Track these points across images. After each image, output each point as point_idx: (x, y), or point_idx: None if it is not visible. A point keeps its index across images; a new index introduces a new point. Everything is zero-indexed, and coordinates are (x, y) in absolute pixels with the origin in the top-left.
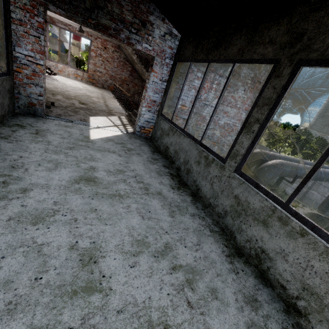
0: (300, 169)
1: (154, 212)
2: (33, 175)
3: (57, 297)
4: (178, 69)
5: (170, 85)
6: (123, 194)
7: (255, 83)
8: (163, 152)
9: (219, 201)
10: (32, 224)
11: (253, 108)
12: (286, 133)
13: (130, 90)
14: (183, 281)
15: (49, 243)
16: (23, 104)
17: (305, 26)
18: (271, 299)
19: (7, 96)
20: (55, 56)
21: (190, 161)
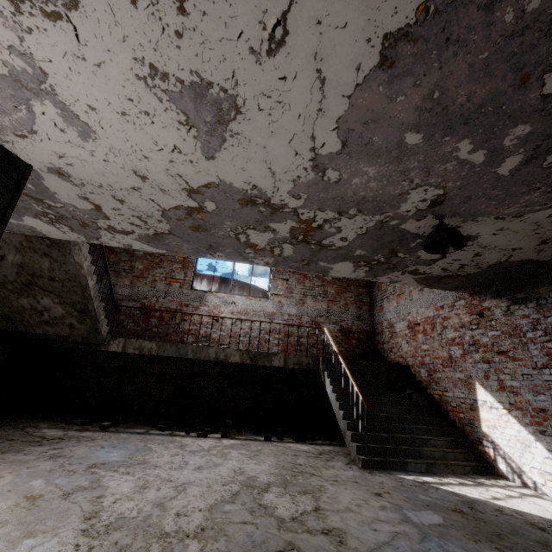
0: None
1: None
2: None
3: None
4: None
5: None
6: None
7: None
8: None
9: None
10: None
11: None
12: None
13: None
14: None
15: None
16: None
17: None
18: None
19: None
20: None
21: None
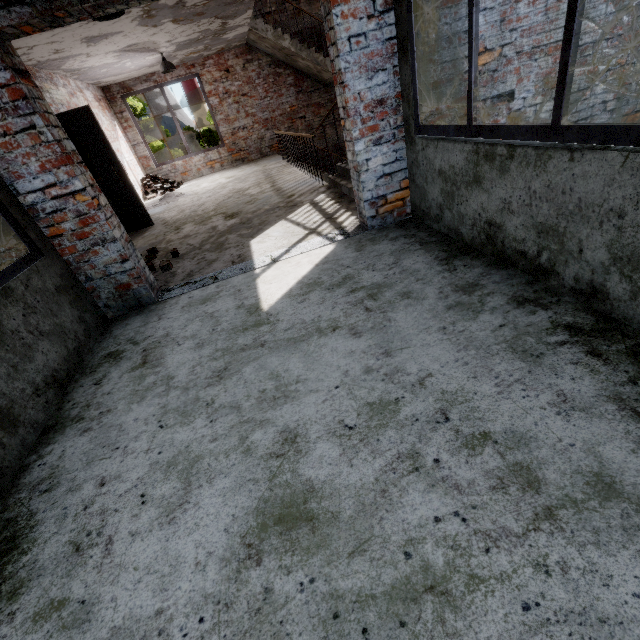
0: None
1: None
2: (123, 567)
3: None
4: None
5: (409, 4)
6: (444, 567)
7: None
8: (479, 247)
9: None
10: None
11: None
12: None
13: (312, 126)
14: None
15: None
16: (110, 295)
17: None
18: None
19: (64, 302)
20: (176, 152)
21: None
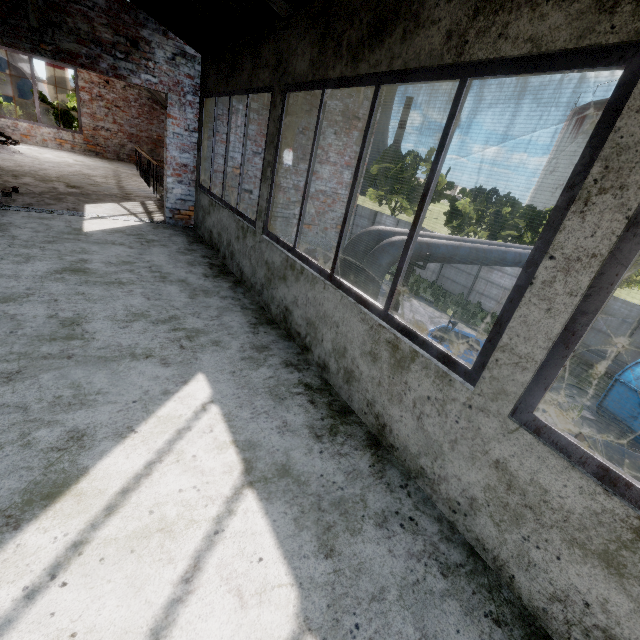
0: (437, 246)
1: (167, 295)
2: None
3: (35, 341)
4: (212, 109)
5: (202, 136)
6: (126, 282)
7: (350, 120)
8: (208, 242)
9: (257, 277)
10: (1, 303)
11: (265, 150)
12: (478, 207)
13: None
14: (182, 337)
15: (23, 314)
16: None
17: (283, 47)
18: (286, 348)
19: None
20: (12, 107)
21: (232, 239)
